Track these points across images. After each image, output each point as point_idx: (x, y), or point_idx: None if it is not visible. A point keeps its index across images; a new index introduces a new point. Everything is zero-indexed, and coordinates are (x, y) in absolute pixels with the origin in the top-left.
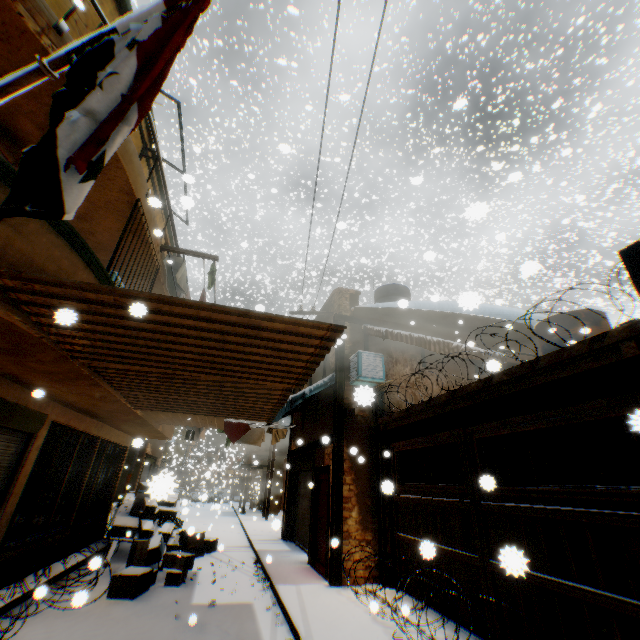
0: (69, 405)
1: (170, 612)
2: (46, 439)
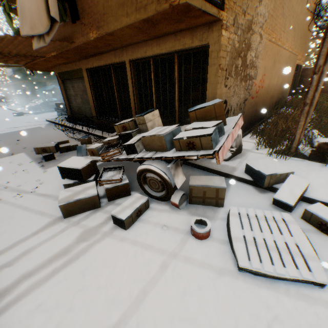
0: (86, 58)
1: (31, 148)
2: (89, 78)
